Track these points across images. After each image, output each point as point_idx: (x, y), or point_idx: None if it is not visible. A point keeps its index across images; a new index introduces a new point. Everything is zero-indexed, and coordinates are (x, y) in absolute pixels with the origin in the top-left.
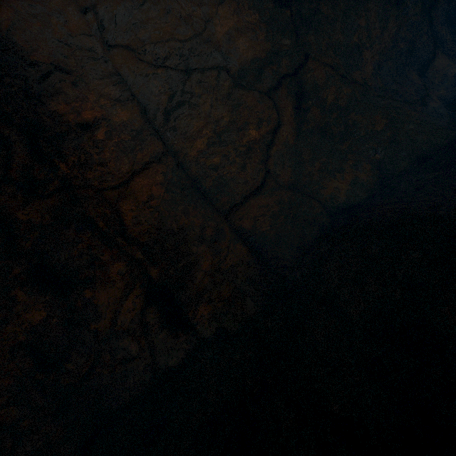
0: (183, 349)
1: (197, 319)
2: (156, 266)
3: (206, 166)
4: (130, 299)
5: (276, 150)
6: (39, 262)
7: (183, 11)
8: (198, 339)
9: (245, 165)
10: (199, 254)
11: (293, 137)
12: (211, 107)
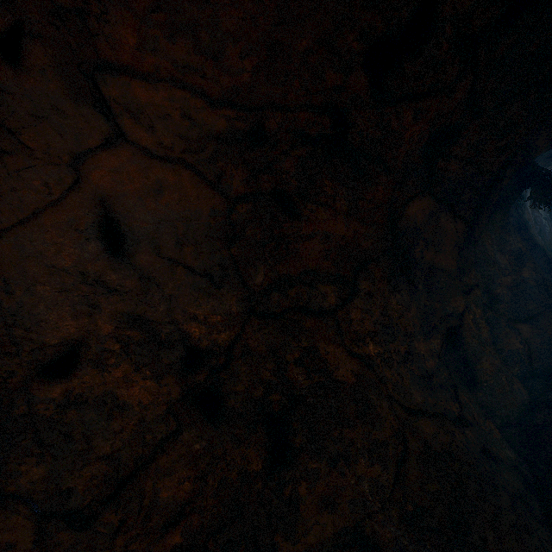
0: None
1: None
2: None
3: None
4: None
5: None
6: None
7: None
8: None
9: None
10: None
11: None
12: None
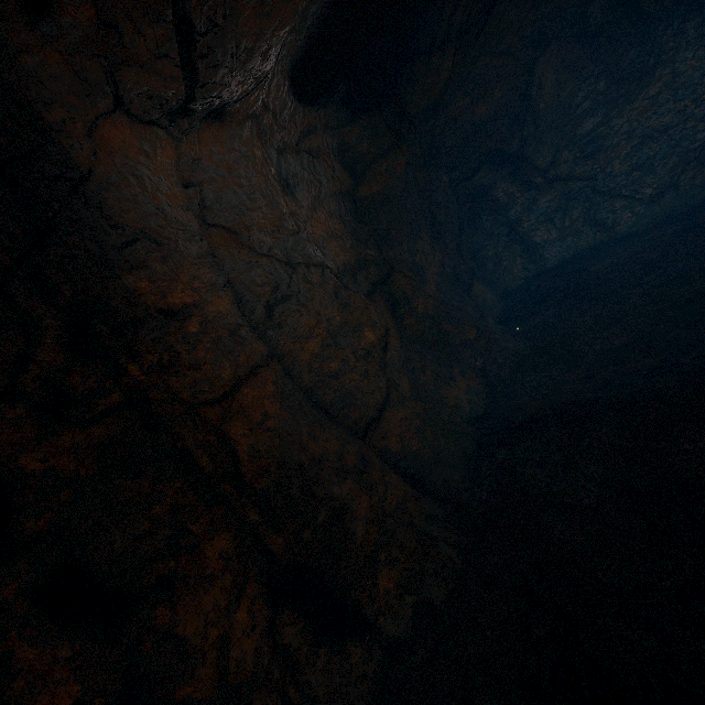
0: (364, 676)
1: (377, 604)
2: (279, 530)
3: (324, 373)
4: (242, 608)
5: (390, 356)
6: (60, 561)
7: (288, 208)
8: (383, 645)
9: (367, 372)
10: (345, 495)
11: (399, 343)
12: (321, 305)
